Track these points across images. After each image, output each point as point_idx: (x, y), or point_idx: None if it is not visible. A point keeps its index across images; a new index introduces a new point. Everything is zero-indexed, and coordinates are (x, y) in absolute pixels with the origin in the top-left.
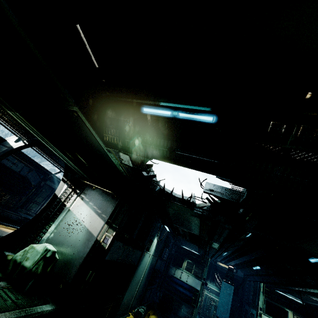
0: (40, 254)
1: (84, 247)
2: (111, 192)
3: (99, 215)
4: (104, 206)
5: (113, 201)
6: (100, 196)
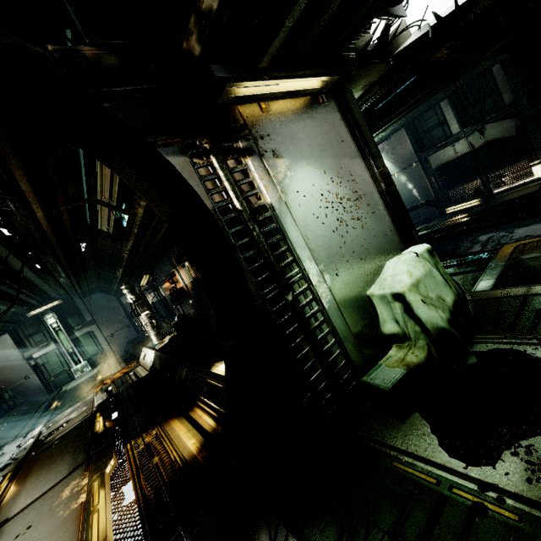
0: (434, 267)
1: (382, 222)
2: (322, 86)
3: (343, 155)
4: (332, 133)
5: (330, 111)
6: (301, 118)
